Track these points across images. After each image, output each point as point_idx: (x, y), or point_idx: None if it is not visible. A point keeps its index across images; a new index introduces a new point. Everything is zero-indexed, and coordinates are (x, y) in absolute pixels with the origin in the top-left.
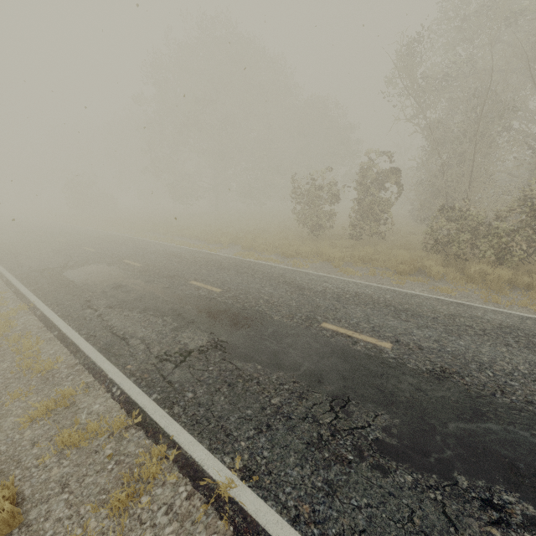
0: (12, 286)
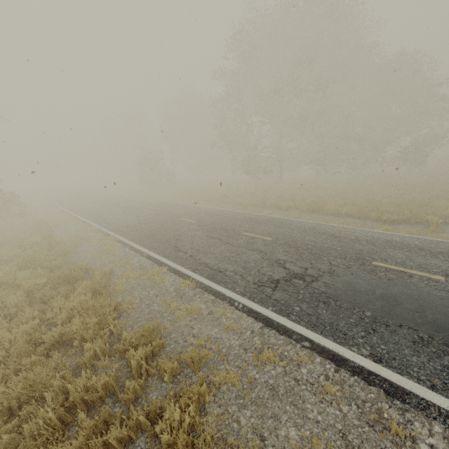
0: (294, 334)
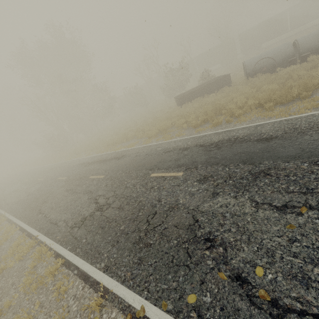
0: None
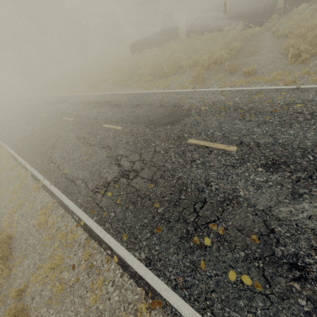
0: None
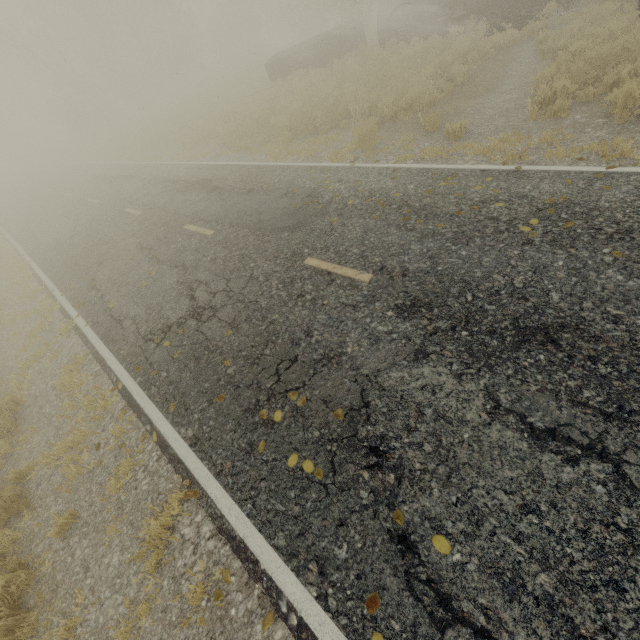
0: None
